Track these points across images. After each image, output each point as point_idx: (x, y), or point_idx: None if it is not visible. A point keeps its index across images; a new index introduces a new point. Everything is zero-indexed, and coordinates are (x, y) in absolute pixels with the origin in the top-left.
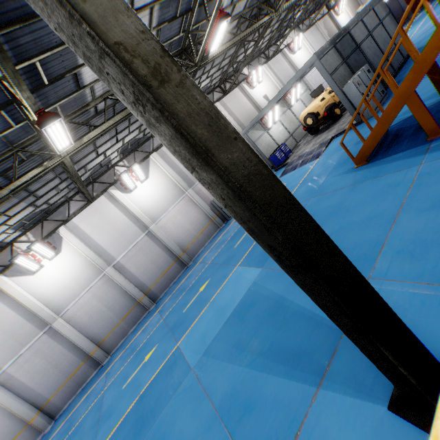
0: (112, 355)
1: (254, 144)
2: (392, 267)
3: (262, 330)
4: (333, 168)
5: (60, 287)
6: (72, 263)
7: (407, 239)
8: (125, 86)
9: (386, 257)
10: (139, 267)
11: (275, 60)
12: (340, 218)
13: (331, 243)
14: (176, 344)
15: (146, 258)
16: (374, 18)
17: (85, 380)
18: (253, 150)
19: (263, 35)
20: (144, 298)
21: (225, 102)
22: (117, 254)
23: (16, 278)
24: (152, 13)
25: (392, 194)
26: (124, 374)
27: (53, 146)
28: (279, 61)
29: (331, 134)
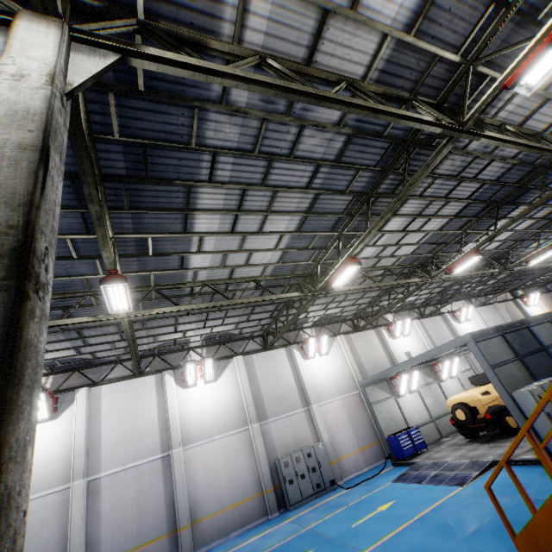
0: None
1: (370, 406)
2: None
3: None
4: (478, 528)
5: None
6: (52, 443)
7: None
8: None
9: None
10: (116, 506)
11: (431, 320)
12: None
13: None
14: None
15: (135, 499)
16: None
17: None
18: None
19: (413, 292)
20: None
21: (352, 338)
22: (108, 464)
23: None
24: (281, 238)
25: None
26: None
27: (107, 304)
28: (437, 323)
29: (494, 454)
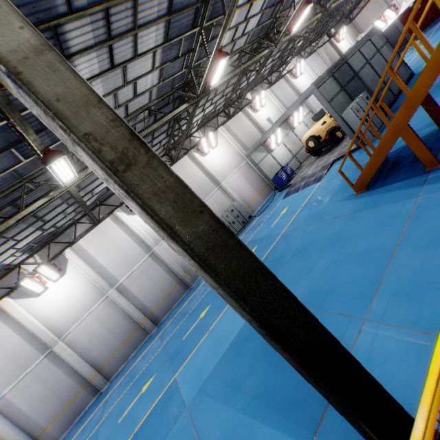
0: (111, 381)
1: (257, 166)
2: (389, 309)
3: (258, 369)
4: (334, 193)
5: (63, 310)
6: (76, 285)
7: (404, 279)
8: (96, 168)
9: (383, 297)
10: (141, 288)
11: (278, 85)
12: (339, 249)
13: (302, 309)
14: (173, 375)
15: (149, 280)
16: (371, 47)
17: (83, 408)
18: (219, 221)
19: (264, 65)
20: (146, 321)
21: (229, 125)
22: (120, 275)
23: (21, 300)
24: (155, 55)
25: (390, 227)
26: (121, 405)
27: (58, 180)
28: (282, 86)
29: (333, 157)
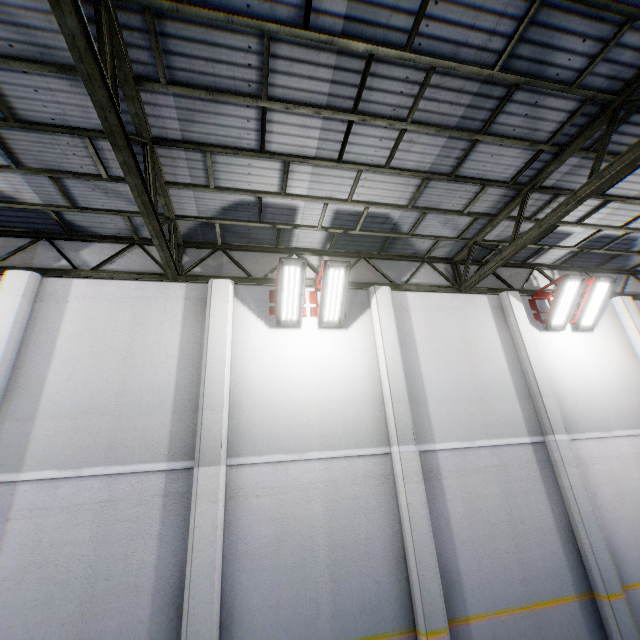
0: None
1: None
2: None
3: None
4: None
5: (287, 396)
6: (346, 367)
7: None
8: None
9: None
10: (473, 514)
11: None
12: None
13: None
14: None
15: (503, 509)
16: None
17: None
18: None
19: None
20: None
21: None
22: (443, 429)
23: (242, 307)
24: None
25: None
26: None
27: None
28: None
29: None
